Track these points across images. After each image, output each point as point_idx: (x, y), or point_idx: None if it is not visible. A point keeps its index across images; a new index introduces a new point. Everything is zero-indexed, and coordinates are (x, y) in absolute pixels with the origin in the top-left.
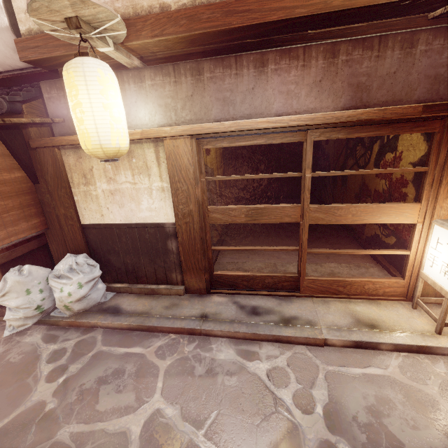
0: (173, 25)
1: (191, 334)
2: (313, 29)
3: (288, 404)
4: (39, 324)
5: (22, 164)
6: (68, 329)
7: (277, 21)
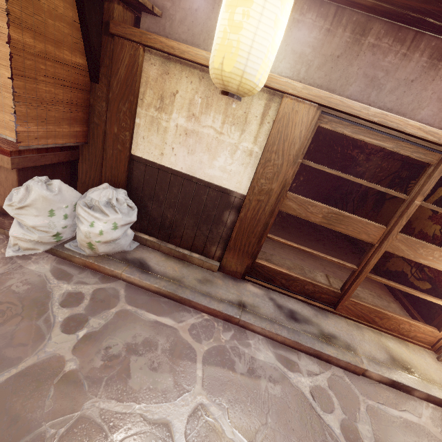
0: None
1: (226, 321)
2: None
3: (337, 434)
4: (47, 252)
5: (88, 48)
6: (83, 269)
7: None
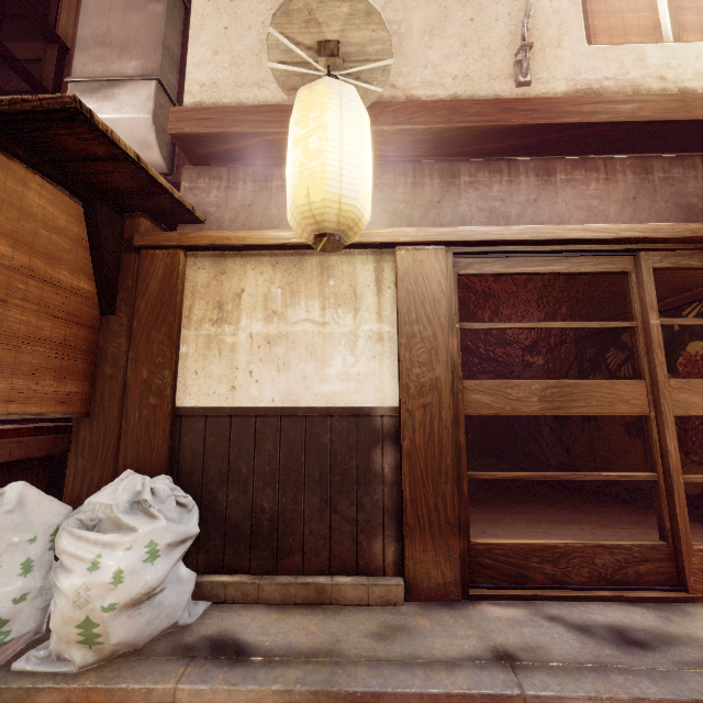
0: (426, 115)
1: None
2: (598, 154)
3: None
4: None
5: (101, 269)
6: None
7: (569, 125)
